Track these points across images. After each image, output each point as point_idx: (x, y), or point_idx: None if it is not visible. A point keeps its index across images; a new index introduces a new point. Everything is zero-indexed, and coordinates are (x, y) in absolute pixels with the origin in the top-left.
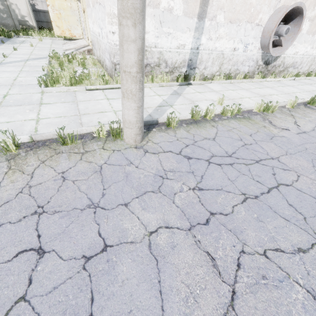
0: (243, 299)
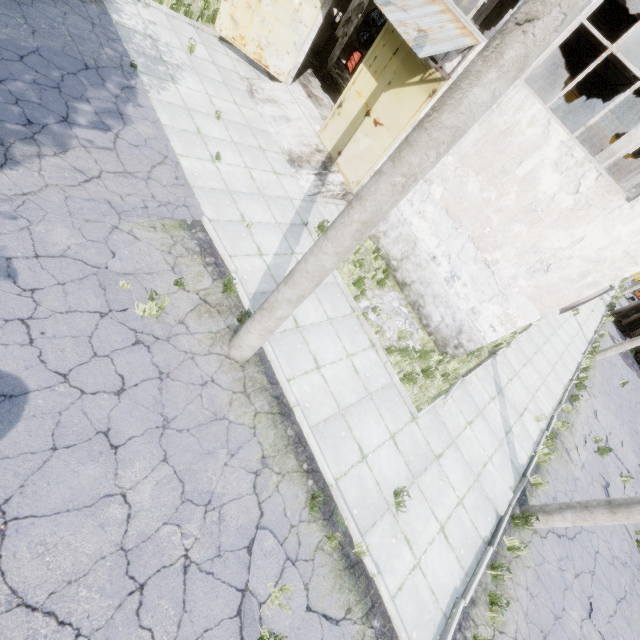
0: None
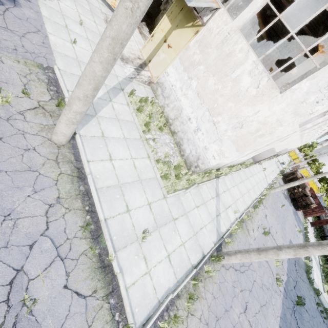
0: None
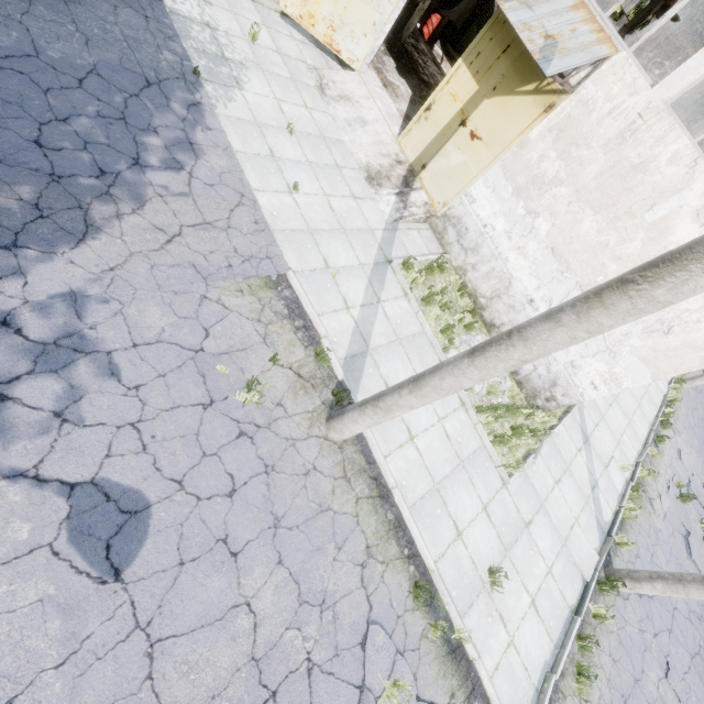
0: None
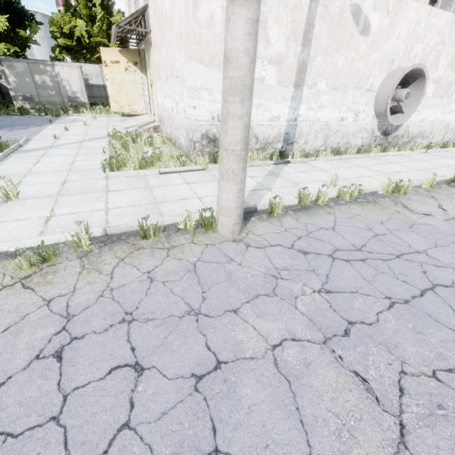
0: (417, 435)
